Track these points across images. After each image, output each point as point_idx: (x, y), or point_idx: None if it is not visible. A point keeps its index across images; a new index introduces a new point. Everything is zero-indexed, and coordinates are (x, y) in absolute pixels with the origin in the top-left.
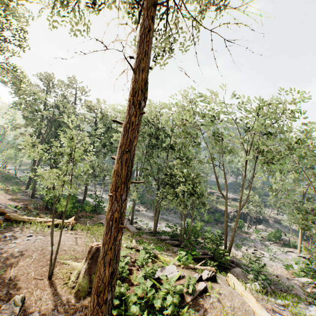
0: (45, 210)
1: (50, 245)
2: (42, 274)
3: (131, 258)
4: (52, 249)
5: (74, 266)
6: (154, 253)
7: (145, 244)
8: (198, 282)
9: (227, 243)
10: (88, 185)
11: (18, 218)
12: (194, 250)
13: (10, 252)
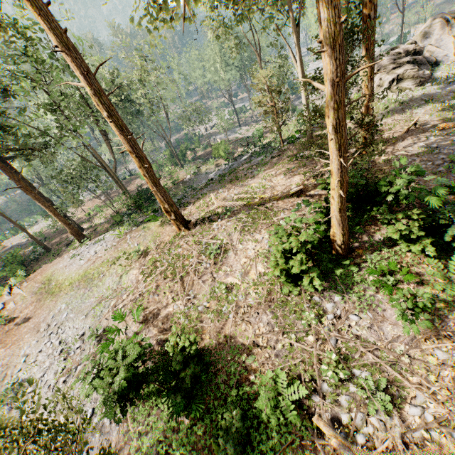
0: None
1: None
2: None
3: None
4: None
5: None
6: None
7: None
8: None
9: None
10: None
11: None
12: None
13: None
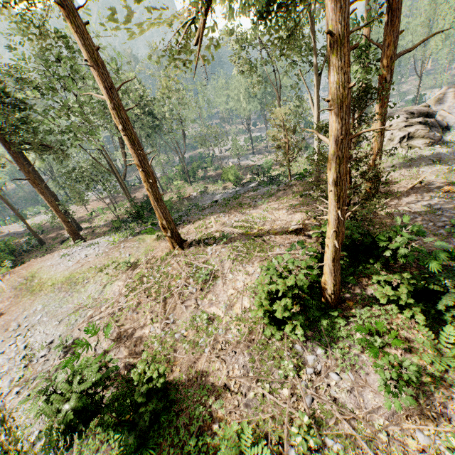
0: None
1: None
2: None
3: None
4: None
5: None
6: None
7: None
8: None
9: None
10: None
11: None
12: None
13: None
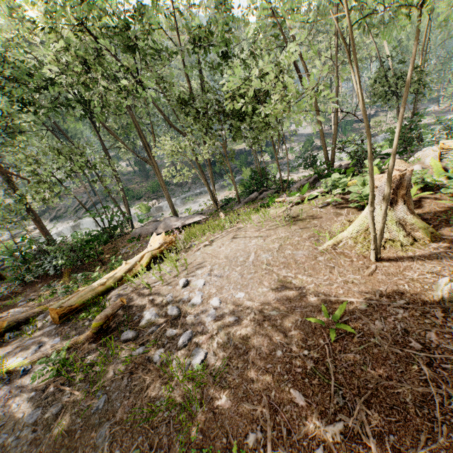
0: (27, 288)
1: (254, 257)
2: (359, 267)
3: (338, 201)
4: (373, 217)
5: (353, 235)
6: (343, 182)
7: (329, 178)
8: (439, 162)
9: (284, 173)
10: (37, 216)
11: (81, 298)
12: (333, 169)
13: (242, 305)
